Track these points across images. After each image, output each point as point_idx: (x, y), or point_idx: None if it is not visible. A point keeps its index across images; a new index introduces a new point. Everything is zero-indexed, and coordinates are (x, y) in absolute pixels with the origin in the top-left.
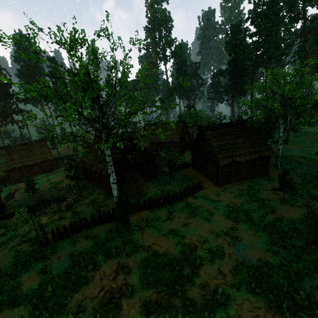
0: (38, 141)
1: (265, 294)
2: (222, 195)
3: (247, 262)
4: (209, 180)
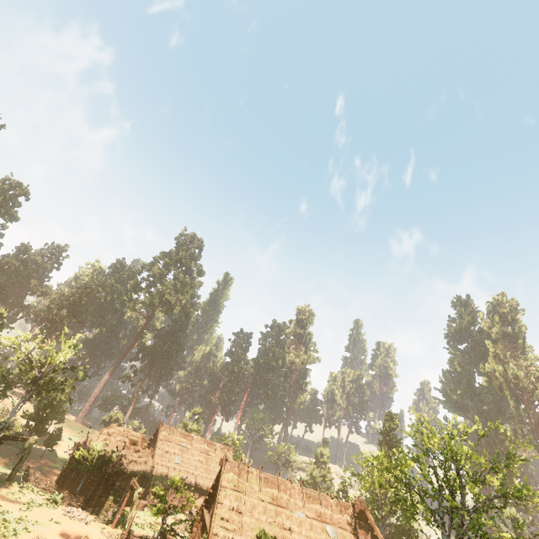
0: None
1: None
2: None
3: None
4: None
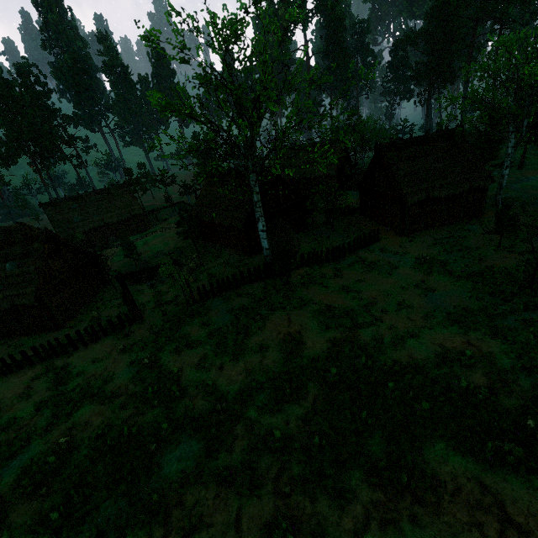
0: (117, 186)
1: (461, 328)
2: (409, 246)
3: (441, 309)
4: (388, 229)
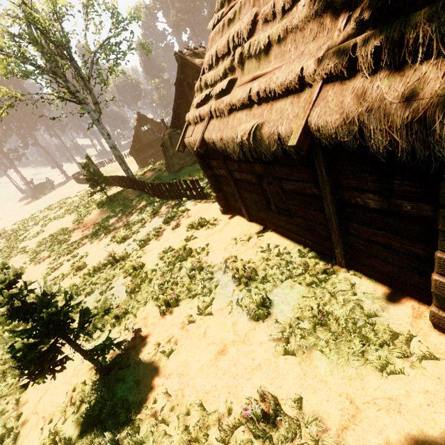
0: None
1: None
2: (176, 232)
3: None
4: None
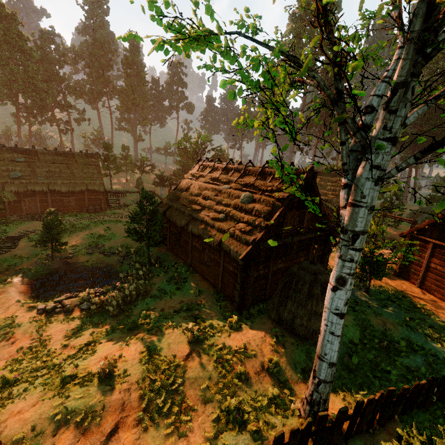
0: (85, 154)
1: None
2: None
3: None
4: None
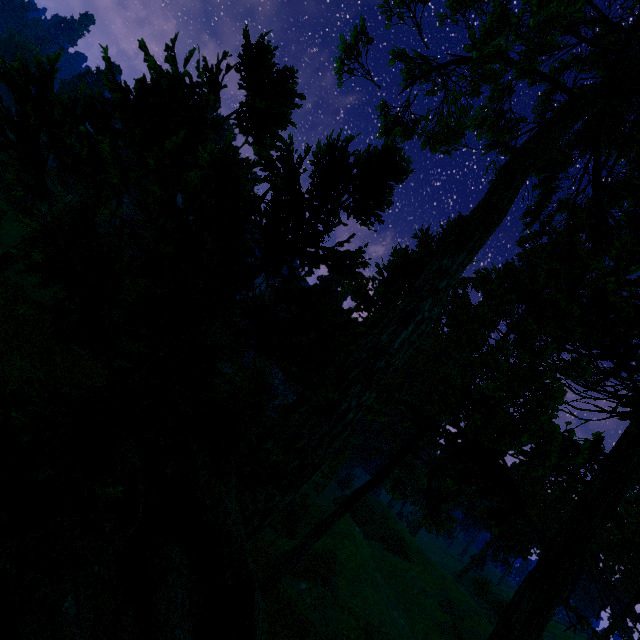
0: None
1: None
2: None
3: None
4: None
